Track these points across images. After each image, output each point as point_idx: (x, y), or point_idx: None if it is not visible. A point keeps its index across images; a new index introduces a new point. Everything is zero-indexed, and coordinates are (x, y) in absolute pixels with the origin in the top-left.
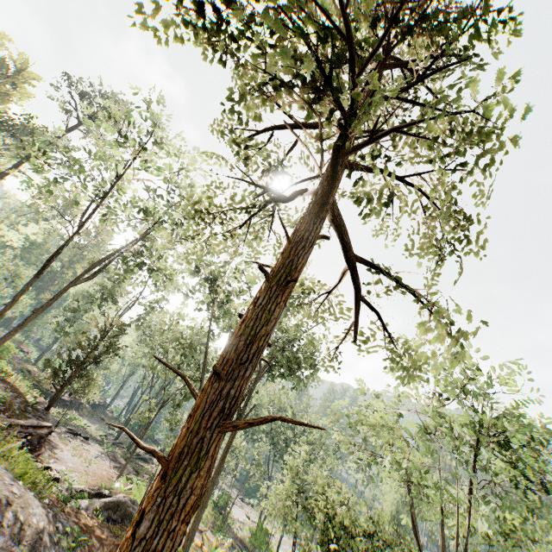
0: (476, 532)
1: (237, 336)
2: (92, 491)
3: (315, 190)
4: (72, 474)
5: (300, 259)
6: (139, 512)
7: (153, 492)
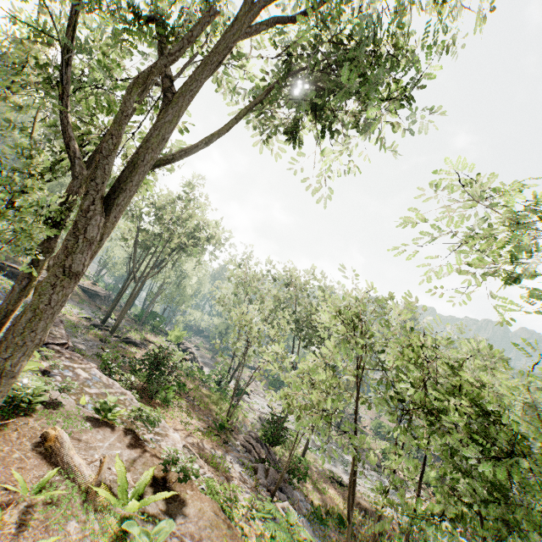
0: None
1: None
2: None
3: None
4: None
5: None
6: None
7: None
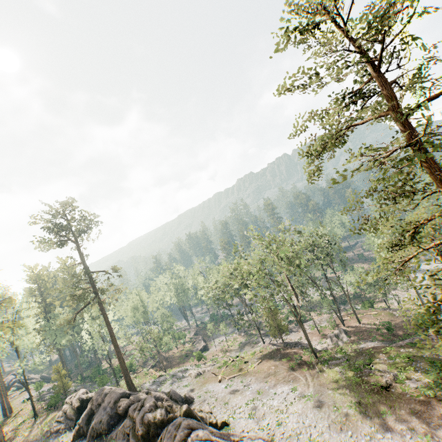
0: None
1: None
2: (334, 337)
3: None
4: (316, 342)
5: None
6: None
7: None
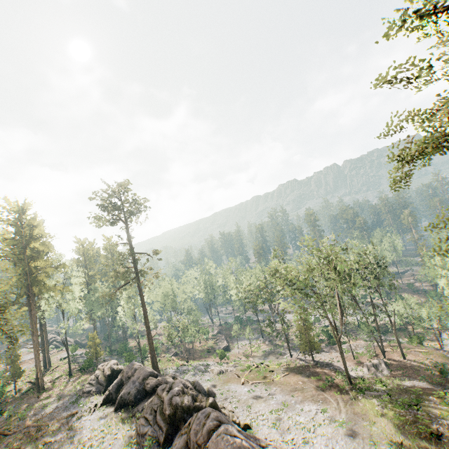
0: None
1: None
2: (372, 367)
3: None
4: (350, 367)
5: None
6: None
7: None
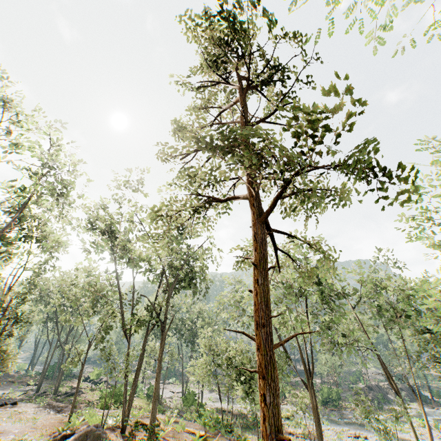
0: (315, 333)
1: (259, 304)
2: (57, 437)
3: (245, 198)
4: (26, 436)
5: (266, 251)
6: (261, 396)
7: (263, 386)
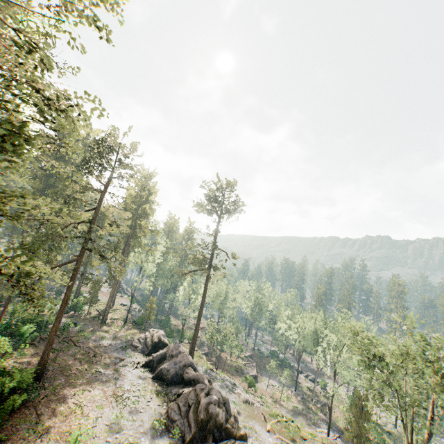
0: None
1: None
2: None
3: None
4: None
5: None
6: None
7: None
